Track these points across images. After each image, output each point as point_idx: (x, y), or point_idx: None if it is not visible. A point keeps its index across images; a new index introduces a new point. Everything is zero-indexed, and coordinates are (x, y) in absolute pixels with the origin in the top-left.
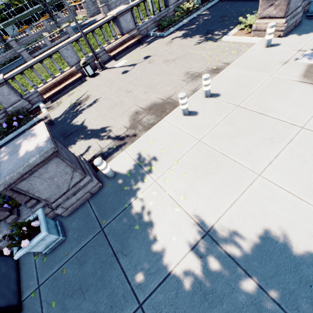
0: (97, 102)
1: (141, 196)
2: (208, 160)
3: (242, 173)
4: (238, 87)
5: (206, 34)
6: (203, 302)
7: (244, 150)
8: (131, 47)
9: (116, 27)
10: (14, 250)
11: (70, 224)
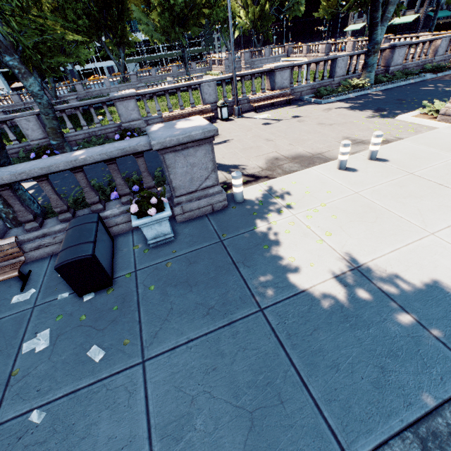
0: (228, 142)
1: (274, 224)
2: (366, 210)
3: (409, 229)
4: (413, 159)
5: (376, 111)
6: (343, 322)
7: (415, 210)
8: (278, 105)
9: (268, 81)
10: (133, 218)
11: (182, 230)
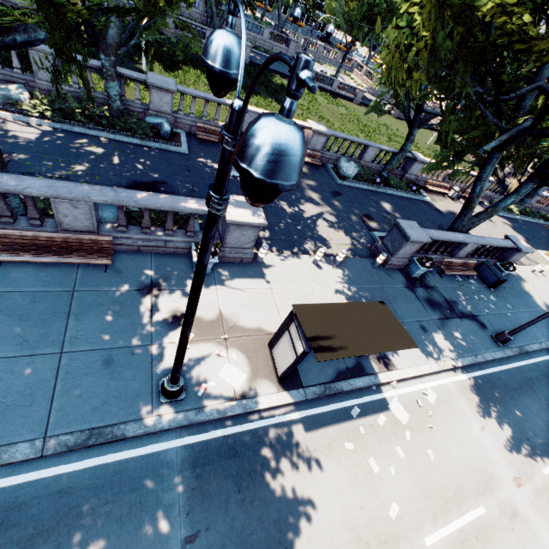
0: None
1: (524, 287)
2: (546, 293)
3: None
4: None
5: (526, 239)
6: None
7: None
8: None
9: None
10: (504, 270)
11: None
